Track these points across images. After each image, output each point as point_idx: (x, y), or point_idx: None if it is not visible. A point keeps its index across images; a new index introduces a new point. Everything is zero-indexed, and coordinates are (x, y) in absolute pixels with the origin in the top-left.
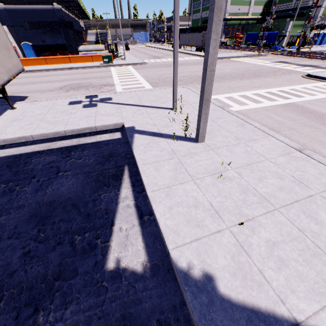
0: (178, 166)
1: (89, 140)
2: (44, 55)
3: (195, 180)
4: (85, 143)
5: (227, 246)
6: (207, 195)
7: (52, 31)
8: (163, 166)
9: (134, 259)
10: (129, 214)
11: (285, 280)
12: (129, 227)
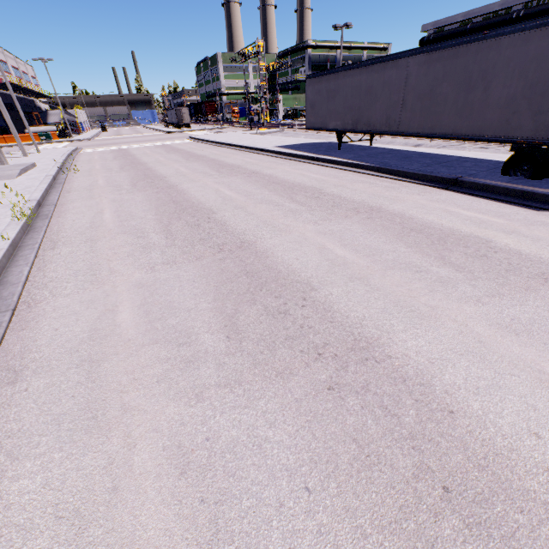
0: None
1: None
2: None
3: None
4: None
5: None
6: None
7: None
8: None
9: None
10: None
11: None
12: None
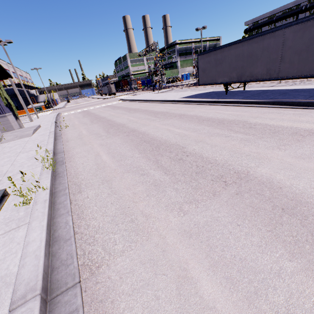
0: None
1: None
2: None
3: None
4: None
5: None
6: None
7: None
8: None
9: None
10: None
11: None
12: None
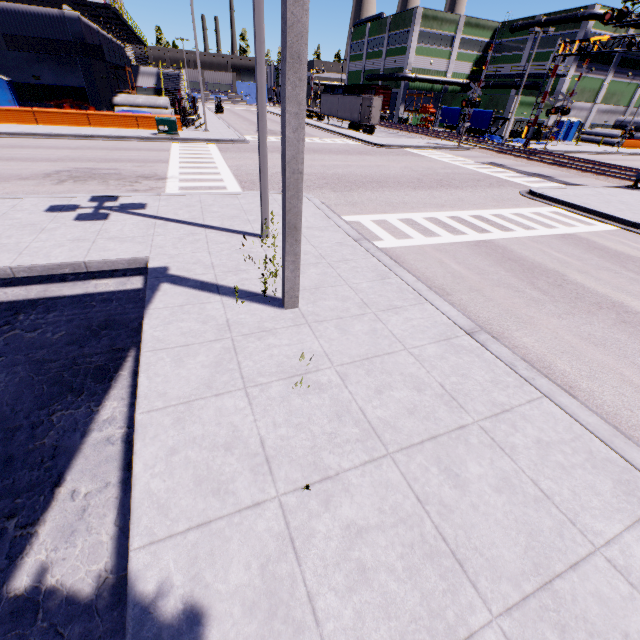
0: (225, 357)
1: (70, 291)
2: (35, 105)
3: (250, 387)
4: (59, 296)
5: (263, 539)
6: (262, 423)
7: (56, 59)
8: (195, 356)
9: (82, 566)
10: (104, 458)
11: (354, 617)
12: (94, 490)
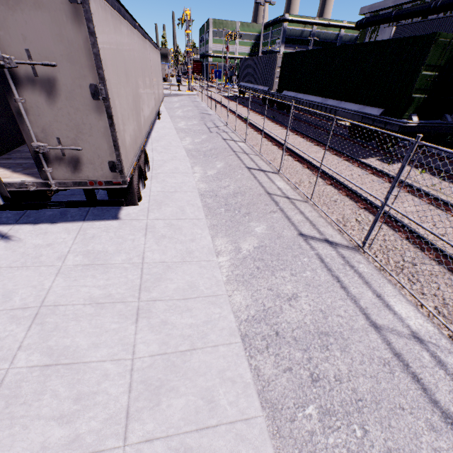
0: None
1: None
2: None
3: None
4: None
5: None
6: None
7: None
8: None
9: None
10: None
11: None
12: None
